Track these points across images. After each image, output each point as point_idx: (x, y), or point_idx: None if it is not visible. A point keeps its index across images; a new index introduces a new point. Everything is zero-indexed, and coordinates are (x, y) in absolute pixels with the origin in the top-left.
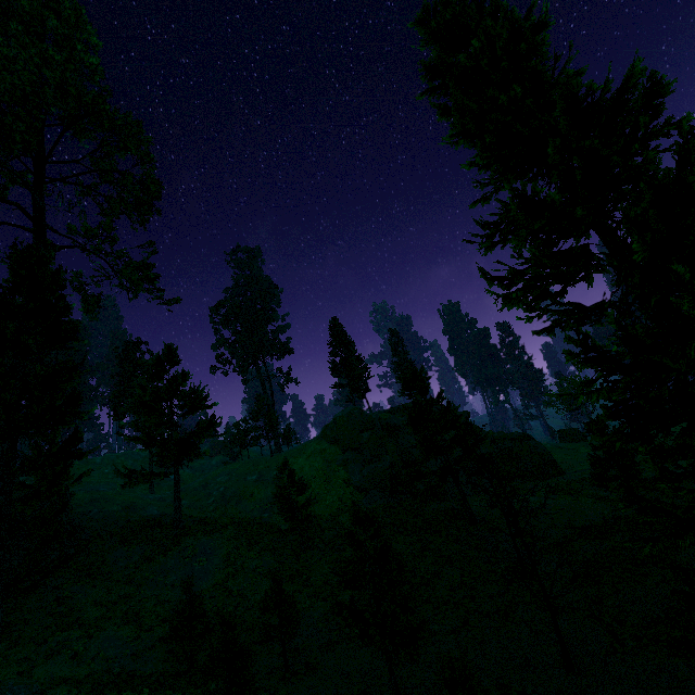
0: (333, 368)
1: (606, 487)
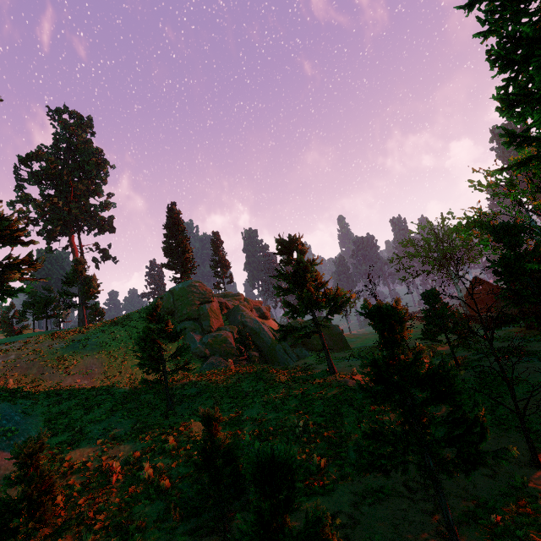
0: (167, 248)
1: (434, 339)
